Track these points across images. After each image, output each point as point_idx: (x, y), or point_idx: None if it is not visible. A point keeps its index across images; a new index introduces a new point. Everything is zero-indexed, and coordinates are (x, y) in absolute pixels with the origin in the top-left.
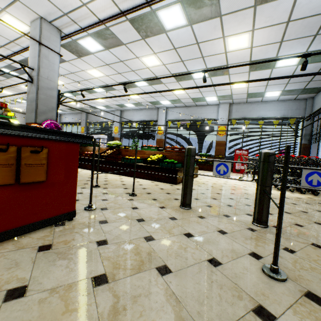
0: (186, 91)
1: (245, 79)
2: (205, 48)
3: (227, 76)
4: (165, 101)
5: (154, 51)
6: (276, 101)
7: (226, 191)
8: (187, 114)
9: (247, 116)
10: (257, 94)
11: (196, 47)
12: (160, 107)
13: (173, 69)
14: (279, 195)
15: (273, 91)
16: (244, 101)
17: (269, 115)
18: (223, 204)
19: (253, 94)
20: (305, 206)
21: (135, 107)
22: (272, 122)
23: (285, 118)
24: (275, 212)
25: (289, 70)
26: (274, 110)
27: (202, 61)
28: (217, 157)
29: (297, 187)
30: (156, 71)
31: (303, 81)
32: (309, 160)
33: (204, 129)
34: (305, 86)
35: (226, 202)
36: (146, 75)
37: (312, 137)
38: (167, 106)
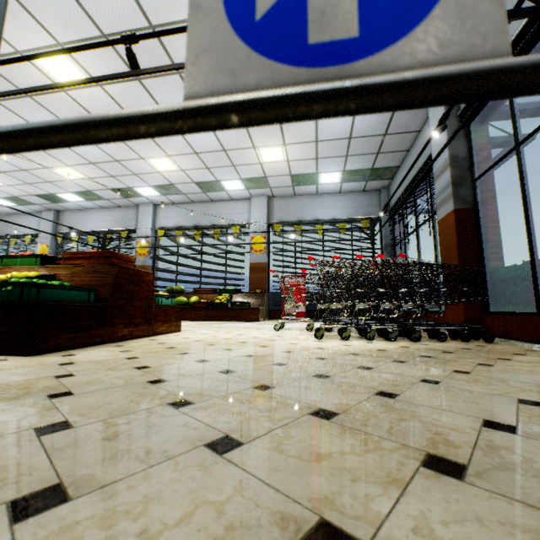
0: (179, 164)
1: (279, 142)
2: (175, 46)
3: (245, 132)
4: (146, 189)
5: (55, 38)
6: (339, 193)
7: (193, 356)
8: (195, 216)
9: (297, 217)
10: (306, 176)
11: (154, 41)
12: (141, 203)
13: (128, 103)
14: (339, 350)
15: (330, 172)
16: (291, 192)
17: (332, 216)
18: (21, 427)
19: (301, 177)
20: (392, 370)
21: (86, 203)
22: (336, 227)
23: (355, 219)
24: (263, 428)
25: (343, 127)
26: (337, 208)
27: (182, 84)
28: (252, 292)
29: (142, 111)
30: (89, 104)
31: (368, 151)
32: (391, 263)
33: (227, 242)
34: (373, 164)
35: (89, 404)
36: (71, 115)
37: (396, 249)
38: (155, 201)
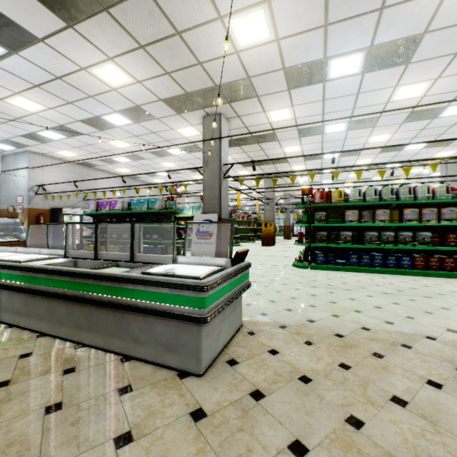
0: None
1: None
2: None
3: None
4: None
5: None
6: None
7: None
8: None
9: None
10: None
11: None
12: None
13: None
14: None
15: None
16: None
17: None
18: None
19: None
20: None
21: None
22: None
23: None
24: None
25: None
26: None
27: None
28: None
29: None
30: None
31: None
32: None
33: None
34: None
35: None
36: None
37: None
38: None
